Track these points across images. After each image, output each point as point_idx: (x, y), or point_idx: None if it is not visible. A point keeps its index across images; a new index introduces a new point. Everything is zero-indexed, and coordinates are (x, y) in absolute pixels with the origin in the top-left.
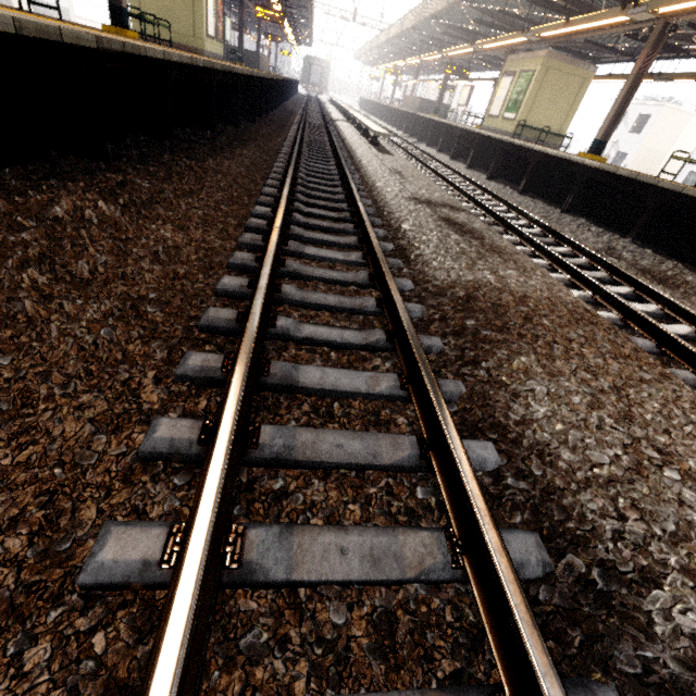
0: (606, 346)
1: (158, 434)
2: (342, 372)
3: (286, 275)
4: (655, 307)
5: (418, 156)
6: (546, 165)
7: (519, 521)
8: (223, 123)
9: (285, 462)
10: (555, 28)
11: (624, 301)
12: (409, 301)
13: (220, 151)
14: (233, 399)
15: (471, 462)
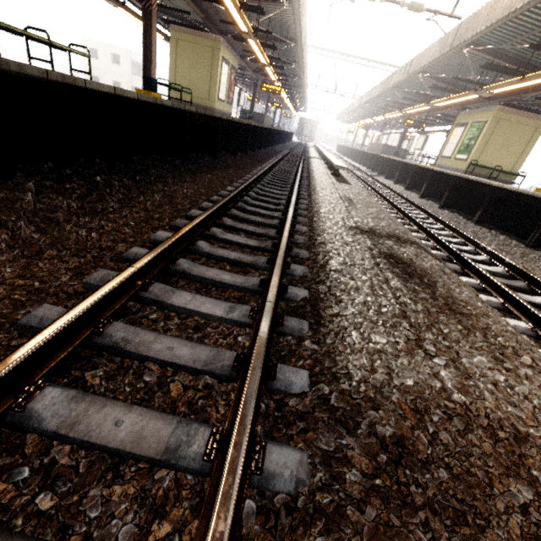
0: None
1: None
2: None
3: (103, 348)
4: None
5: (375, 185)
6: (504, 199)
7: None
8: (203, 155)
9: None
10: (508, 85)
11: None
12: (288, 426)
13: (180, 175)
14: None
15: None
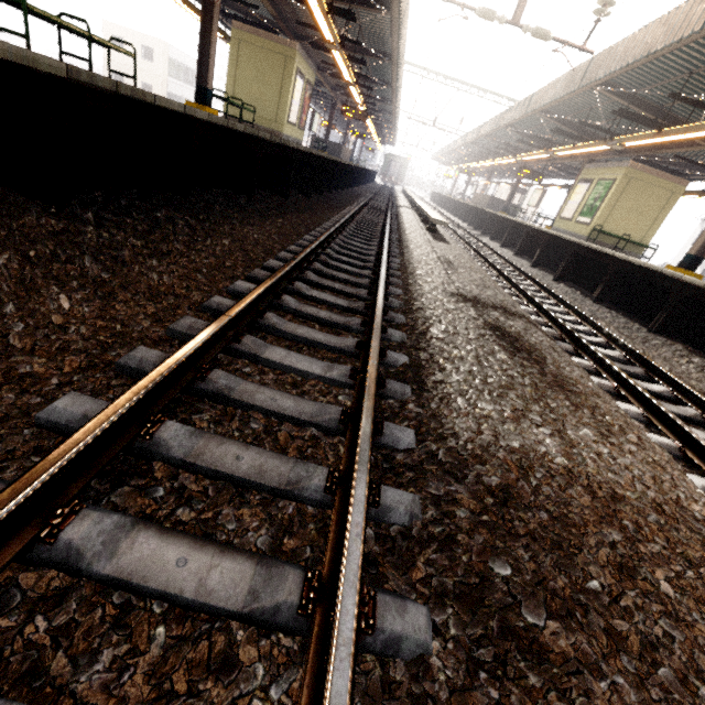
0: None
1: None
2: None
3: (205, 394)
4: None
5: (478, 247)
6: (628, 275)
7: None
8: (271, 193)
9: None
10: (643, 138)
11: None
12: (398, 476)
13: (247, 217)
14: None
15: None
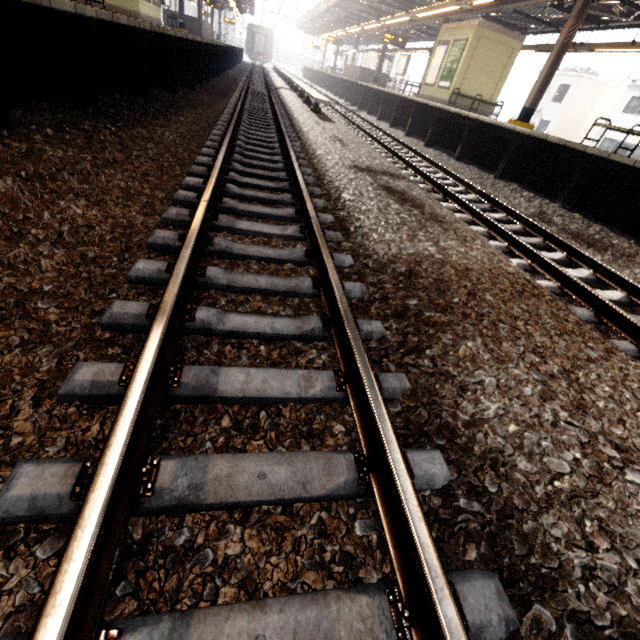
0: (550, 321)
1: (13, 492)
2: (270, 372)
3: (215, 254)
4: (588, 272)
5: (359, 123)
6: (480, 132)
7: (474, 558)
8: (159, 89)
9: (191, 507)
10: None
11: (562, 269)
12: (348, 279)
13: (153, 118)
14: (118, 436)
15: (417, 481)
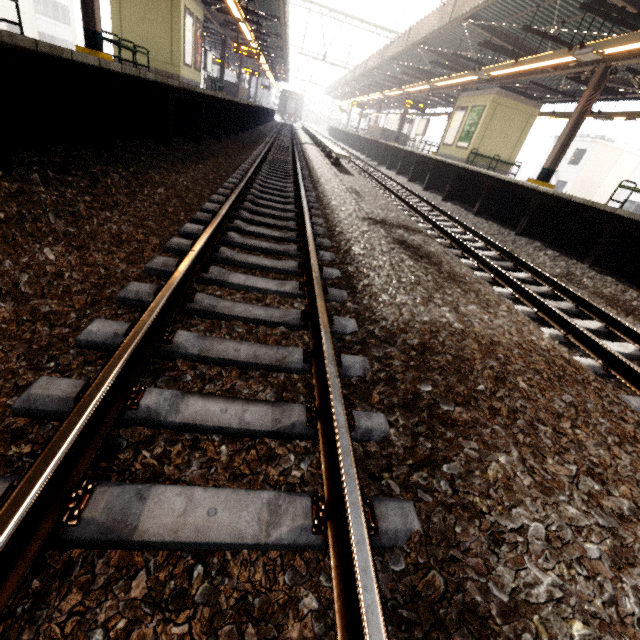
0: (603, 421)
1: None
2: (222, 495)
3: (195, 313)
4: (633, 347)
5: (378, 177)
6: (499, 190)
7: None
8: (185, 139)
9: None
10: (504, 68)
11: (604, 345)
12: (349, 349)
13: (171, 165)
14: None
15: None
